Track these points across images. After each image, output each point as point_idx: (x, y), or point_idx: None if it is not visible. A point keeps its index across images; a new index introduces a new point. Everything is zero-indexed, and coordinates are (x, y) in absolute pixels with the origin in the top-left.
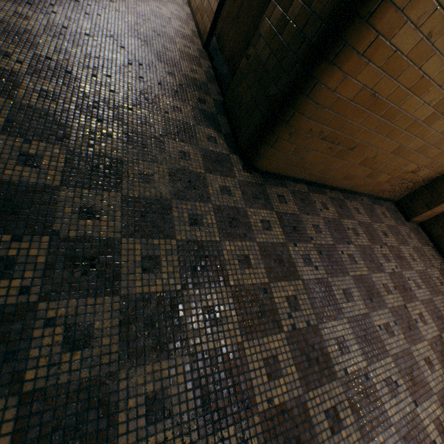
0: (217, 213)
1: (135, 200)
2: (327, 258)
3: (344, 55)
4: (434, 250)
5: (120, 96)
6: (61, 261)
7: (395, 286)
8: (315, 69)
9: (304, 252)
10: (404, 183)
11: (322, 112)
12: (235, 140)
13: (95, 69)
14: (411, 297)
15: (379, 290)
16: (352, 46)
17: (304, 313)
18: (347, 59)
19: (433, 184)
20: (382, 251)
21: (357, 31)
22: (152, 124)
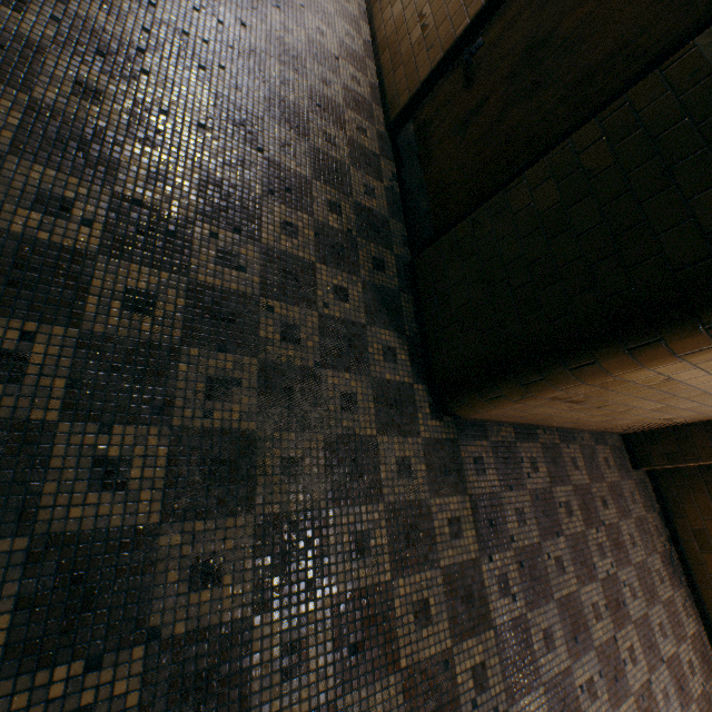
0: (390, 520)
1: (274, 526)
2: (528, 573)
3: (652, 350)
4: (660, 518)
5: (255, 280)
6: (162, 692)
7: (606, 604)
8: (598, 346)
9: (500, 569)
10: (648, 424)
11: (584, 386)
12: (424, 351)
13: (215, 215)
14: (623, 618)
15: (587, 616)
16: (670, 346)
17: (493, 693)
18: (654, 354)
19: (685, 429)
20: (598, 538)
21: (687, 334)
22: (304, 338)
